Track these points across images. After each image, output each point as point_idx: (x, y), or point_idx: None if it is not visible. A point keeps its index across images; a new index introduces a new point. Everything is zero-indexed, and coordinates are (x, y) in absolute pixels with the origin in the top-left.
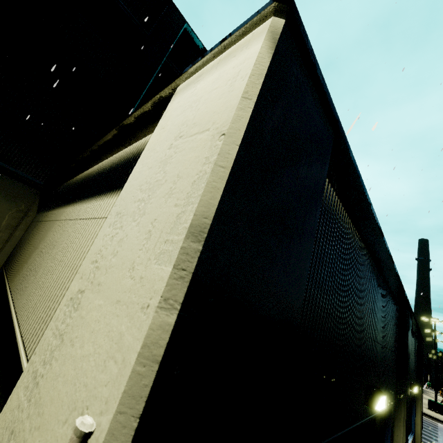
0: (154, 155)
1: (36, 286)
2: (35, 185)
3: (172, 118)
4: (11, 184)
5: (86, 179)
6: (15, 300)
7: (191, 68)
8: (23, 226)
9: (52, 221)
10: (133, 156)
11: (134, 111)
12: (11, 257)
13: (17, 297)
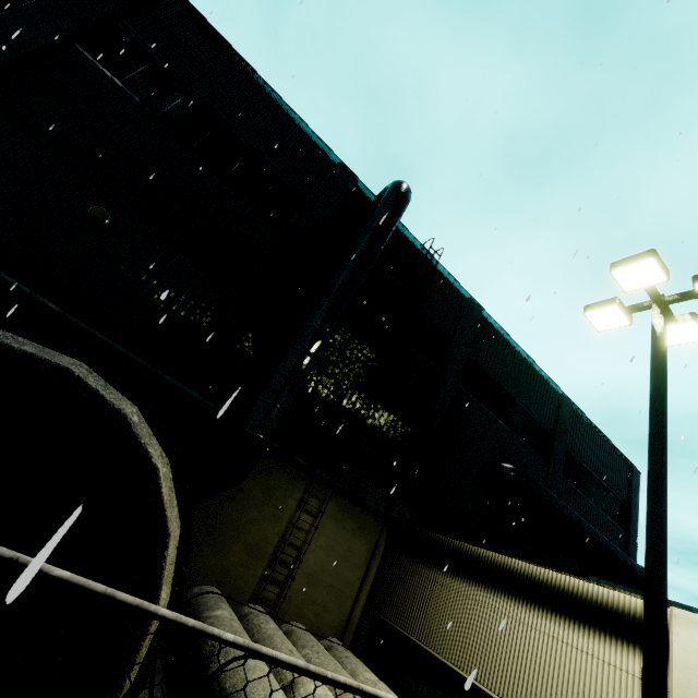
0: (695, 676)
1: (536, 693)
2: (381, 515)
3: (692, 647)
4: (367, 517)
5: (507, 571)
6: (497, 691)
7: (690, 611)
8: (377, 561)
9: (471, 600)
10: (604, 604)
11: (614, 584)
12: (385, 602)
13: (499, 689)
